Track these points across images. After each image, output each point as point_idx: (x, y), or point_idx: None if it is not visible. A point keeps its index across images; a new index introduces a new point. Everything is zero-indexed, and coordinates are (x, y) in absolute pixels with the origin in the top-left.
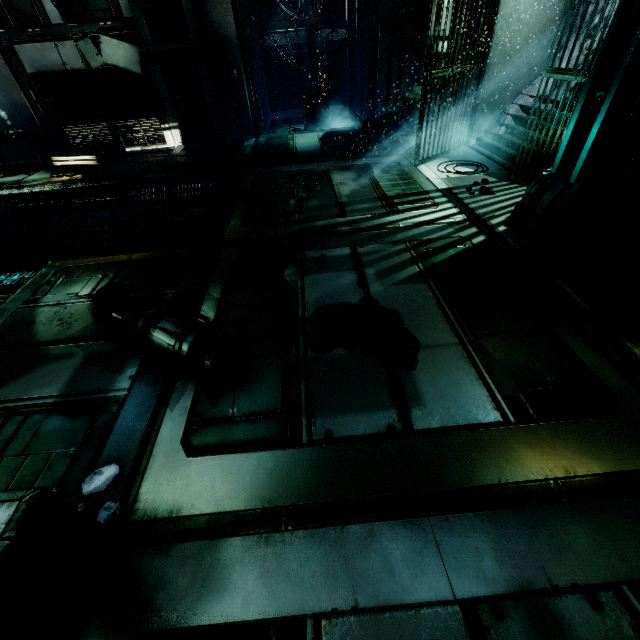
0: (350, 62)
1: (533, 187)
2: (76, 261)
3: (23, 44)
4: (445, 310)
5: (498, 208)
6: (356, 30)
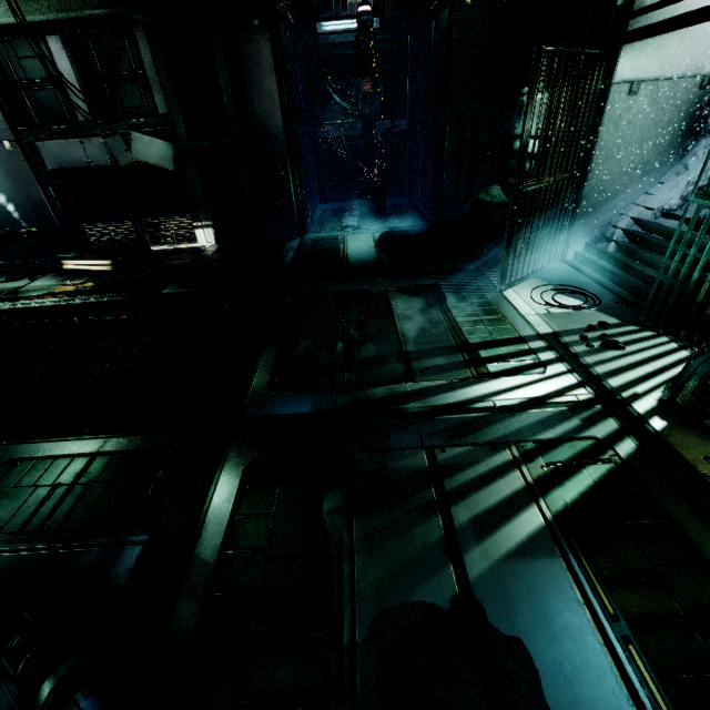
0: (410, 153)
1: (702, 364)
2: (28, 448)
3: (46, 141)
4: (616, 652)
5: (637, 378)
6: (418, 122)
